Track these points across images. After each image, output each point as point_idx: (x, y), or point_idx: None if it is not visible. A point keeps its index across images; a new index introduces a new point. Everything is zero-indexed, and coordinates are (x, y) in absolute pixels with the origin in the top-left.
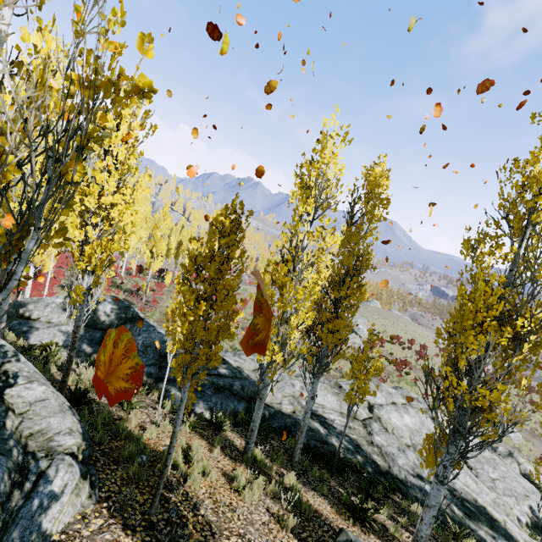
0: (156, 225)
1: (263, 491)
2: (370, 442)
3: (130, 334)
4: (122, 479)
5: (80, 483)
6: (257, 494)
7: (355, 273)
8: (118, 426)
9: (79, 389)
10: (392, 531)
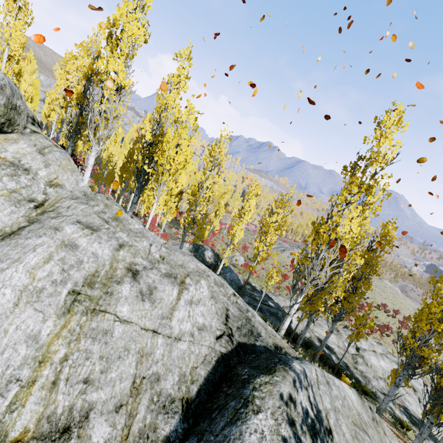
0: (221, 196)
1: None
2: (355, 367)
3: (222, 271)
4: None
5: None
6: None
7: (367, 277)
8: None
9: None
10: None
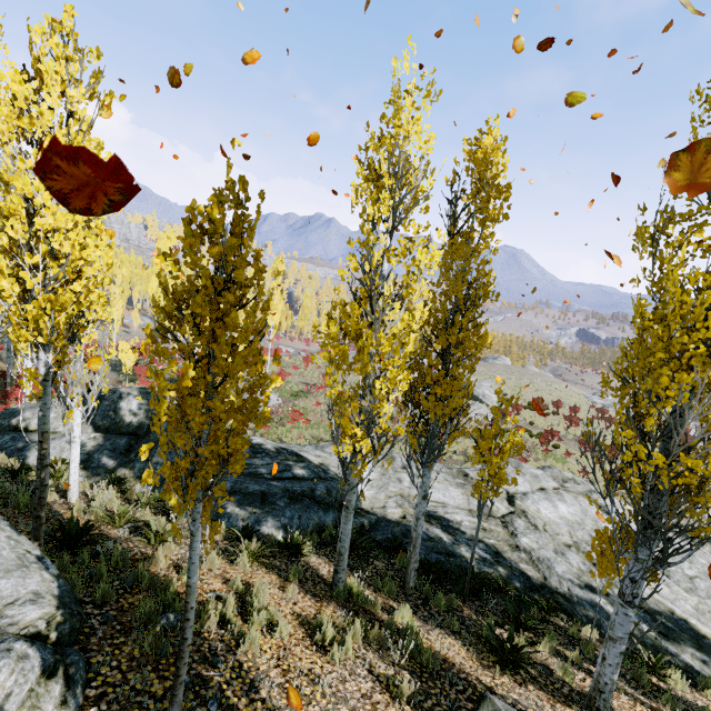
0: None
1: (364, 641)
2: (514, 546)
3: None
4: (131, 659)
5: (38, 687)
6: (354, 646)
7: (467, 307)
8: (135, 572)
9: (76, 524)
10: (559, 674)
